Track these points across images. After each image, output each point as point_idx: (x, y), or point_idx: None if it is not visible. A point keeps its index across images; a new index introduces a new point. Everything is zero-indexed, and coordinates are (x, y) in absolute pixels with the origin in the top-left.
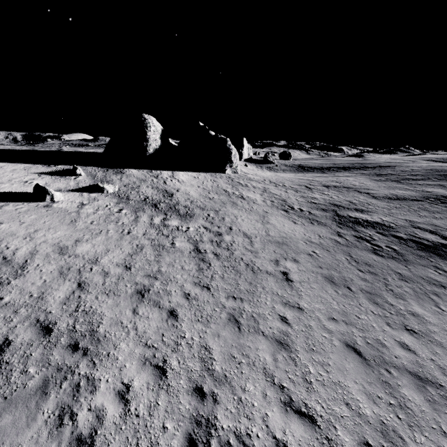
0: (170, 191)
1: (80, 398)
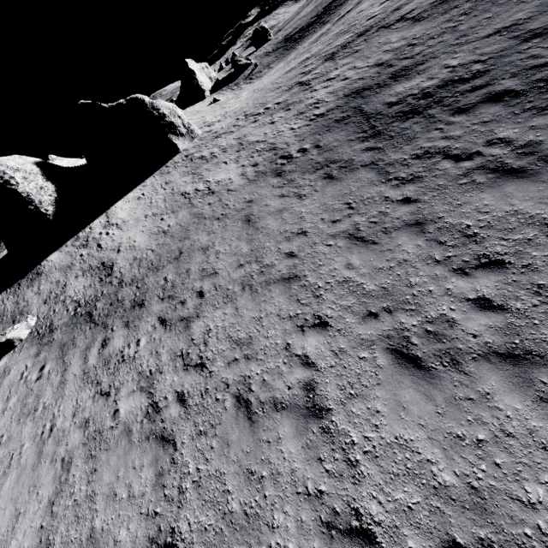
0: (108, 262)
1: None
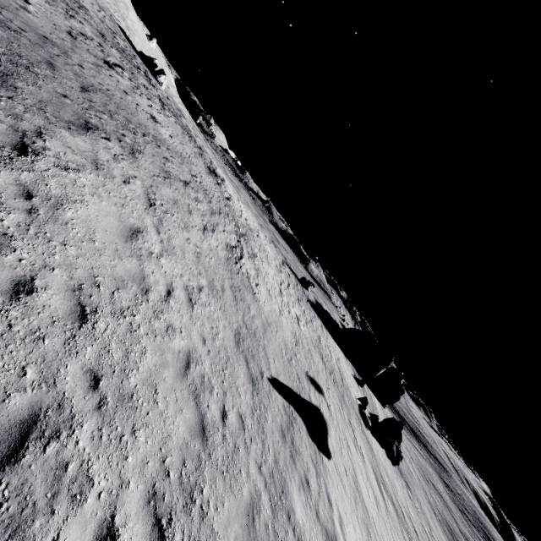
0: None
1: None
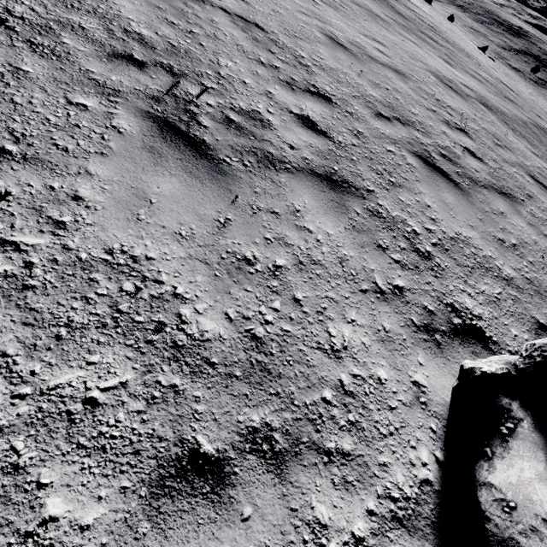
0: None
1: None
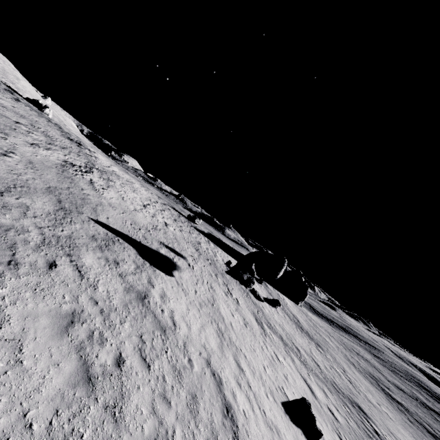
0: (295, 316)
1: (379, 429)
